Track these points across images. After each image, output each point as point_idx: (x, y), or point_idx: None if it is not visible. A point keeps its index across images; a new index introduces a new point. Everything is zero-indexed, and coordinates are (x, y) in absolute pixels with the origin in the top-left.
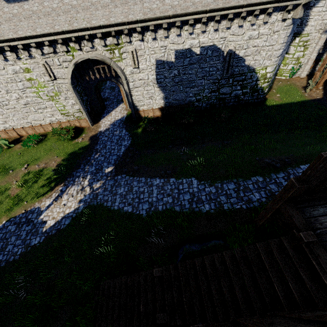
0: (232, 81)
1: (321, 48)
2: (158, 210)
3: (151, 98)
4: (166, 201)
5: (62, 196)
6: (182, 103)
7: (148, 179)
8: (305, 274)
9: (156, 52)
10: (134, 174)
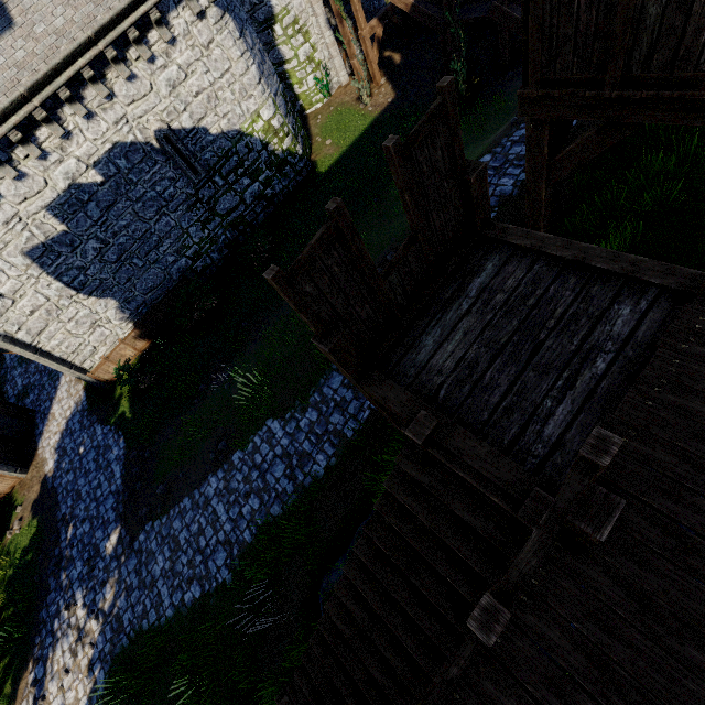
0: (222, 180)
1: (330, 18)
2: (246, 545)
3: (97, 326)
4: (250, 510)
5: (45, 693)
6: (172, 286)
7: (195, 494)
8: (465, 508)
9: (8, 241)
10: (166, 505)
